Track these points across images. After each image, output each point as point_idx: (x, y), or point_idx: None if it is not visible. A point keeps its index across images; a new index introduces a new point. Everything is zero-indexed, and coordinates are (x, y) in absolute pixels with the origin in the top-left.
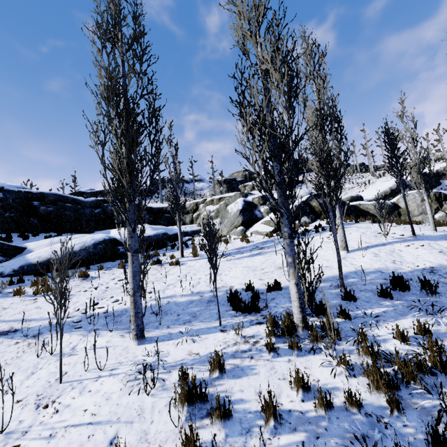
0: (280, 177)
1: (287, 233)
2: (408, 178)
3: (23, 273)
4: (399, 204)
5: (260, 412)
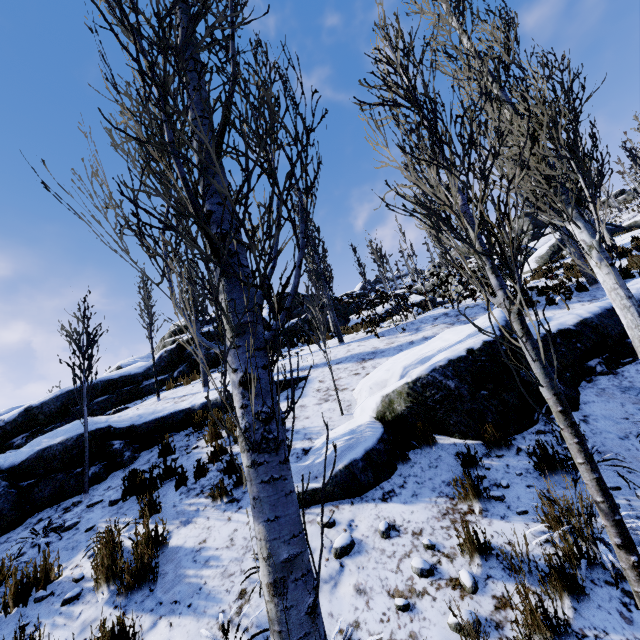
0: None
1: None
2: None
3: None
4: None
5: None
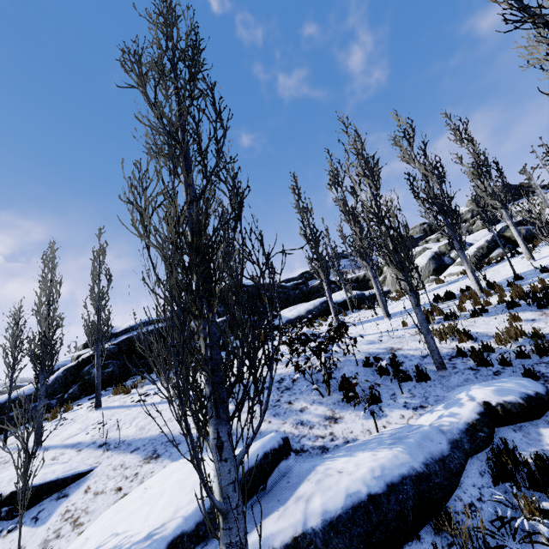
0: (445, 221)
1: (458, 248)
2: None
3: (289, 324)
4: None
5: (457, 312)
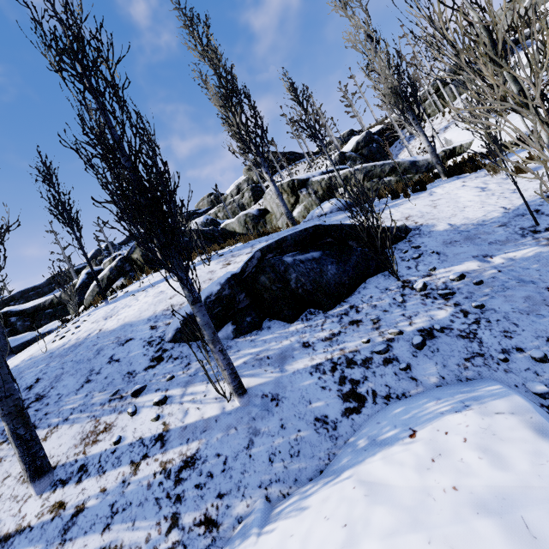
0: None
1: None
2: (350, 147)
3: None
4: (268, 208)
5: None
